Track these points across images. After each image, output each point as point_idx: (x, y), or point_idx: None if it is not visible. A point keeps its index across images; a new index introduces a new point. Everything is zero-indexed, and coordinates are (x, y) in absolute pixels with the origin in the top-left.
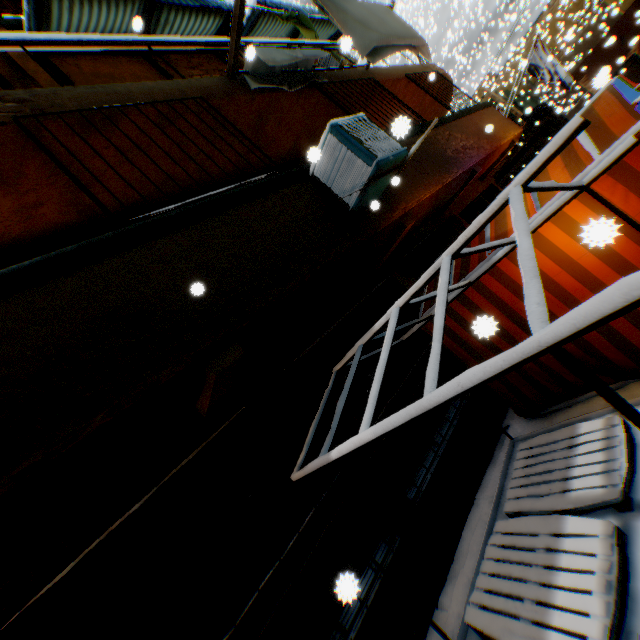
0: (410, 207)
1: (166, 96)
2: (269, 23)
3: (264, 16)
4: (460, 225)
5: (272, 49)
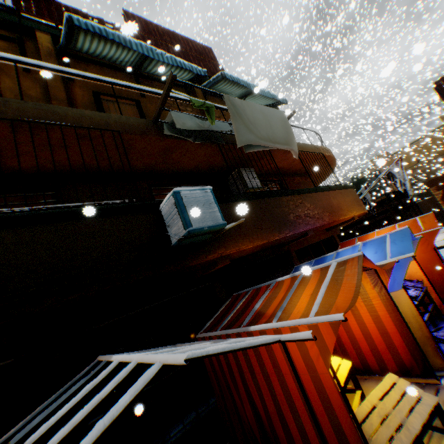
0: (228, 253)
1: (93, 123)
2: (227, 85)
3: (225, 81)
4: (290, 260)
5: (189, 115)
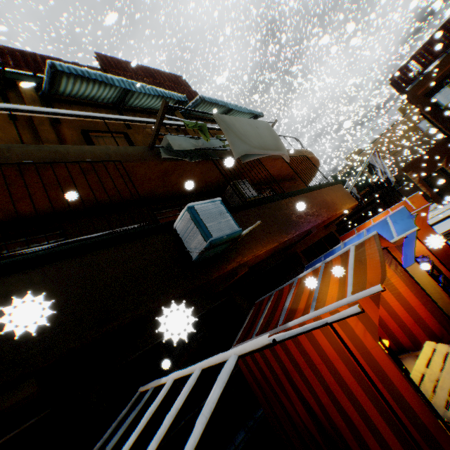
0: (245, 260)
1: (94, 156)
2: (206, 107)
3: (203, 103)
4: (299, 261)
5: (182, 137)
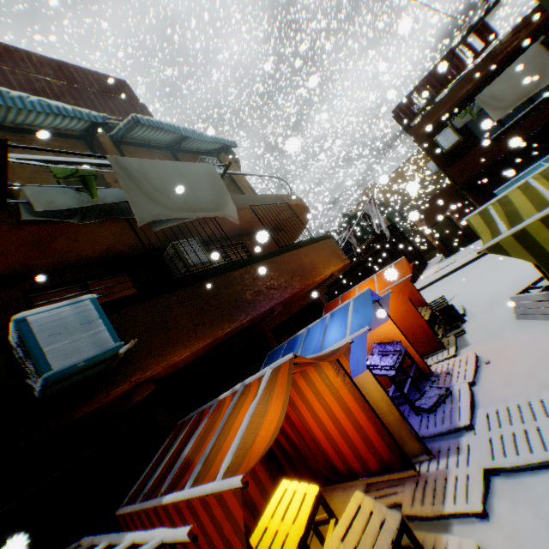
0: (148, 375)
1: None
2: (148, 130)
3: (142, 125)
4: (265, 343)
5: (61, 188)
